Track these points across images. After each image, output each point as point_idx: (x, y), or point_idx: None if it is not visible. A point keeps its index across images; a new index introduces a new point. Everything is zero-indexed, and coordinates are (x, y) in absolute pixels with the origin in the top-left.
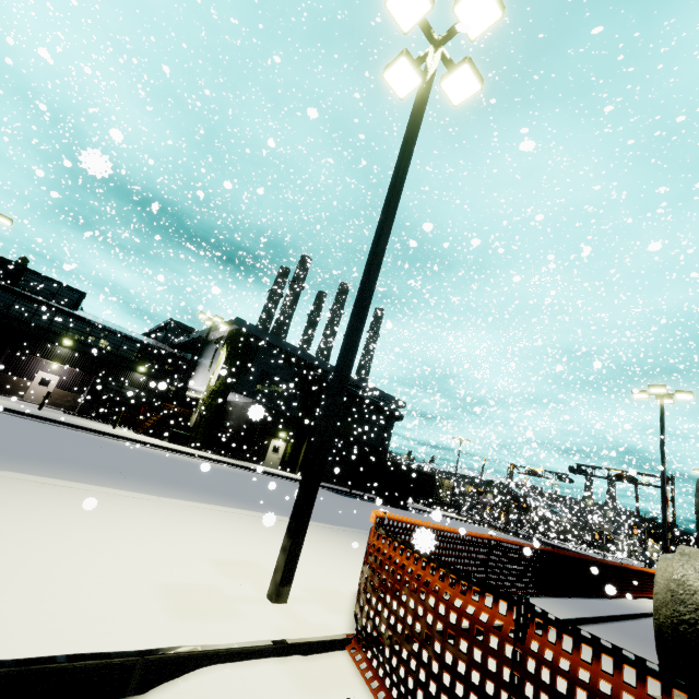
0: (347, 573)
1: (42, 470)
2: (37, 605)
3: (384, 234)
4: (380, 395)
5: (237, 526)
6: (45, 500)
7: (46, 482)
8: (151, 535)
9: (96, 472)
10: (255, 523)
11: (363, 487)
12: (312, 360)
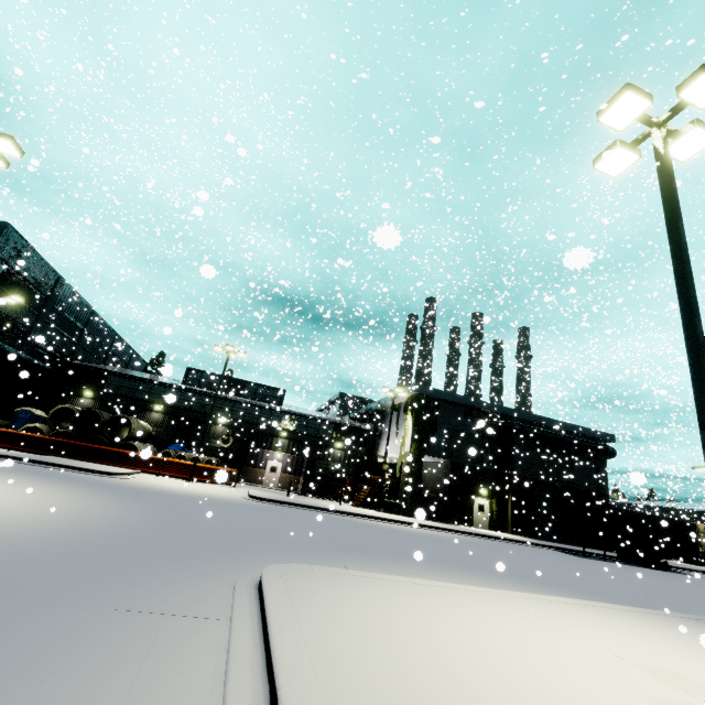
0: None
1: (375, 564)
2: None
3: (697, 327)
4: (579, 432)
5: (586, 620)
6: (449, 603)
7: (420, 582)
8: (556, 638)
9: (399, 560)
10: (590, 614)
11: (600, 545)
12: (494, 409)
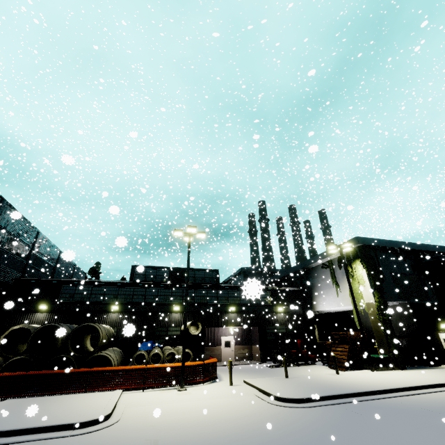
0: None
1: None
2: None
3: None
4: None
5: None
6: None
7: None
8: None
9: None
10: None
11: None
12: (421, 248)
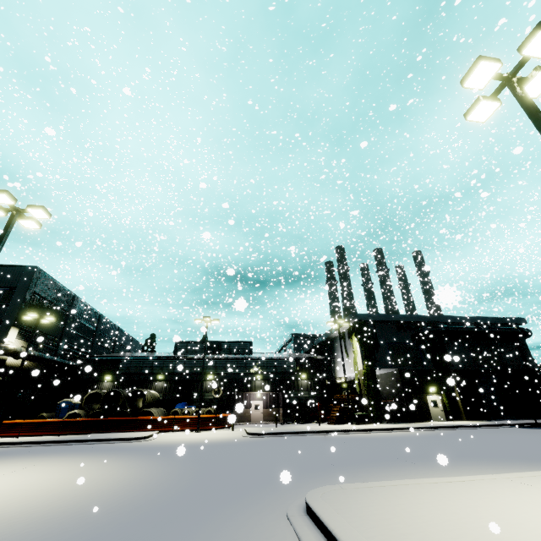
0: None
1: (380, 472)
2: None
3: None
4: (494, 322)
5: None
6: (473, 496)
7: (434, 481)
8: None
9: (396, 464)
10: None
11: None
12: (420, 319)
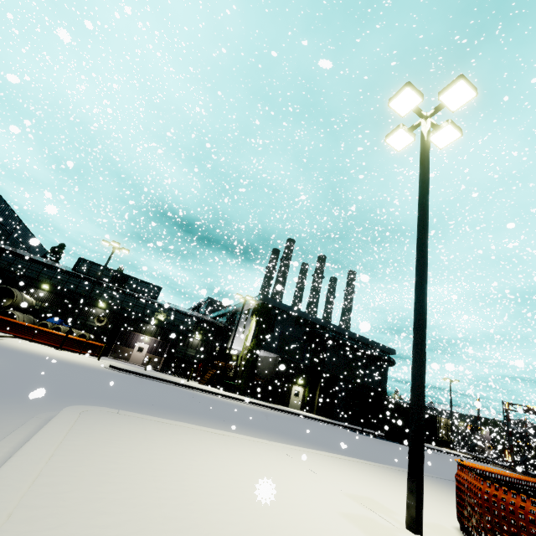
0: (434, 510)
1: (187, 419)
2: (304, 523)
3: (424, 253)
4: (373, 345)
5: (330, 466)
6: (225, 446)
7: (211, 431)
8: (297, 473)
9: (211, 419)
10: (337, 463)
11: (373, 426)
12: (316, 321)
